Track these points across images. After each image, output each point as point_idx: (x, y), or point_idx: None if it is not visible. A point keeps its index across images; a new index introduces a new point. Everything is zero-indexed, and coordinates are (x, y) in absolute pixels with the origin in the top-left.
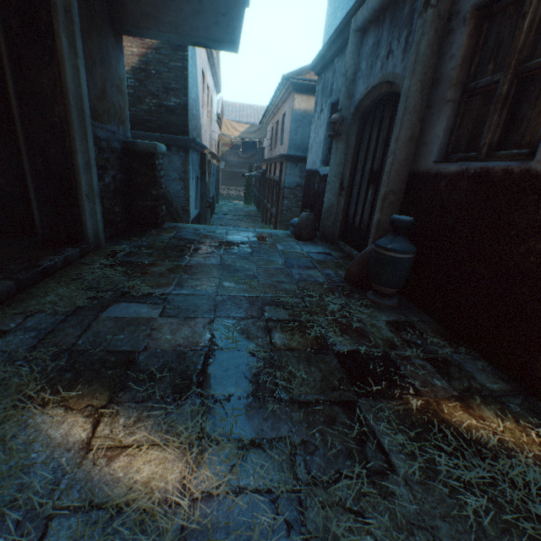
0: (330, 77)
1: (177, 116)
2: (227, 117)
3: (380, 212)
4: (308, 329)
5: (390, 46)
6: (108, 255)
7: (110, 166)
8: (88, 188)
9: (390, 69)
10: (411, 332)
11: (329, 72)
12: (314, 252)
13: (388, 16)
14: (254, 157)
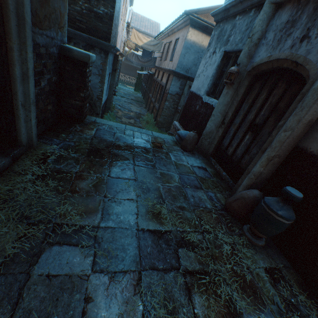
0: (229, 29)
1: (104, 23)
2: (132, 24)
3: (264, 167)
4: (217, 286)
5: (307, 31)
6: (40, 159)
7: (46, 70)
8: (24, 97)
9: (302, 52)
10: (284, 285)
11: (228, 24)
12: (195, 166)
13: (313, 2)
14: (148, 62)
